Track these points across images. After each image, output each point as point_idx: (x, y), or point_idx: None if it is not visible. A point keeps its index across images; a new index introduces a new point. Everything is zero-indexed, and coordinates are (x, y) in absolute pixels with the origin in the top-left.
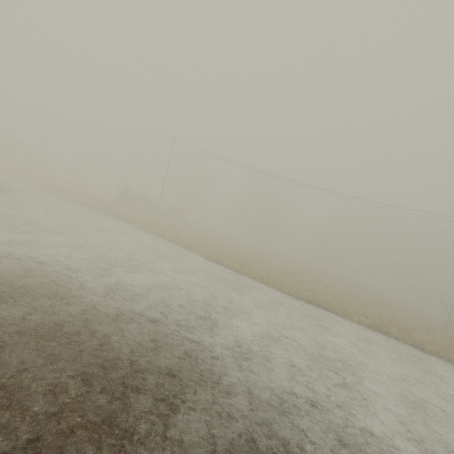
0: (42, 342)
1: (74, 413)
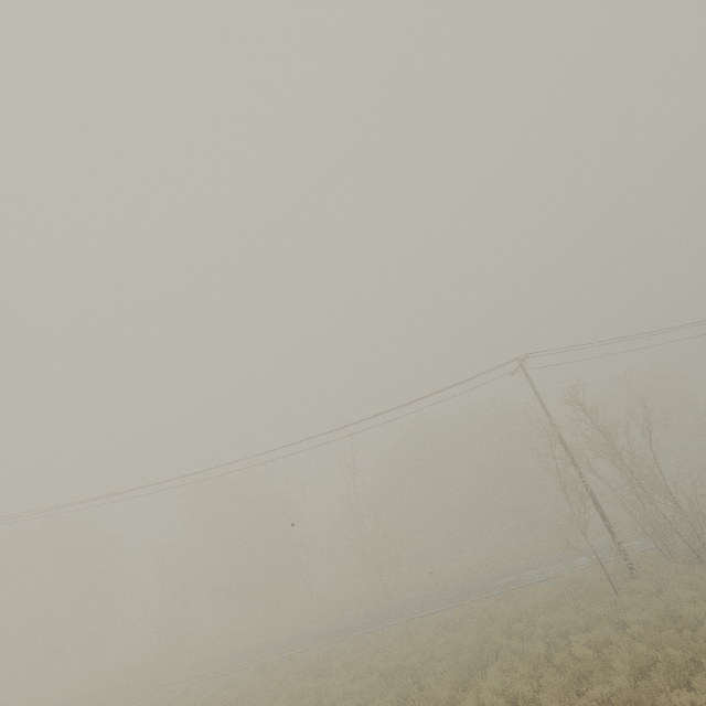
0: None
1: None
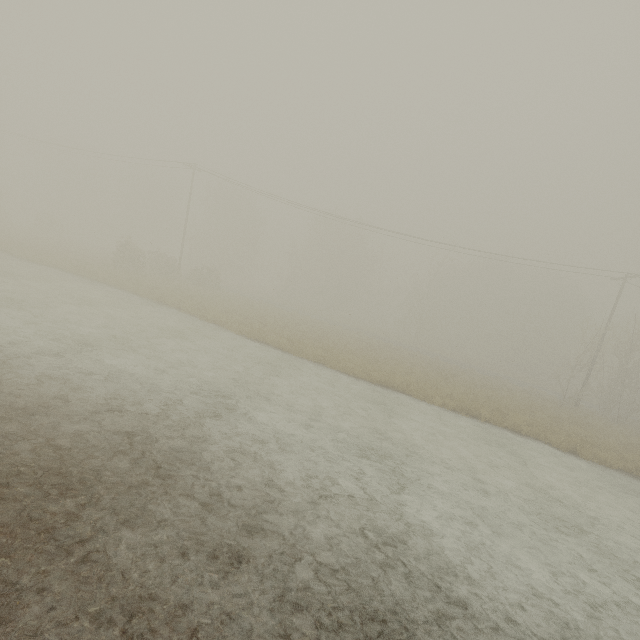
0: None
1: None
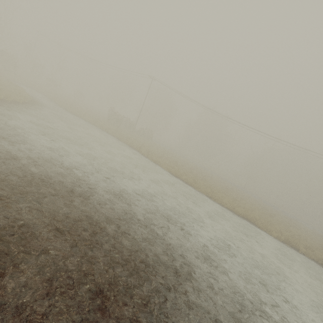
0: (81, 232)
1: (111, 293)
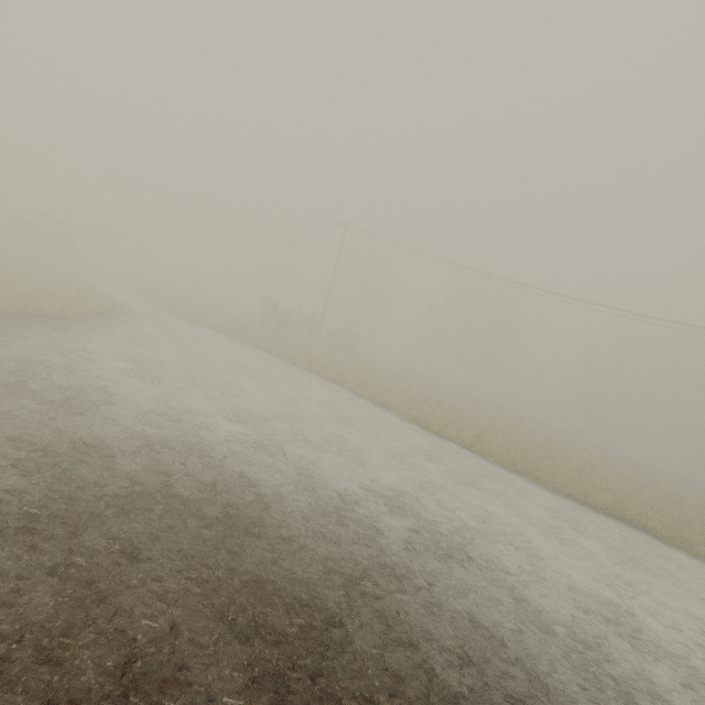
0: (280, 627)
1: None
